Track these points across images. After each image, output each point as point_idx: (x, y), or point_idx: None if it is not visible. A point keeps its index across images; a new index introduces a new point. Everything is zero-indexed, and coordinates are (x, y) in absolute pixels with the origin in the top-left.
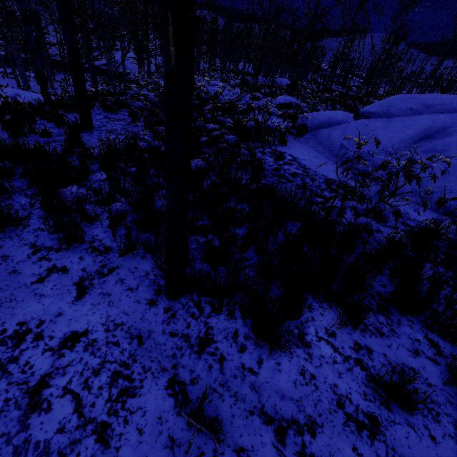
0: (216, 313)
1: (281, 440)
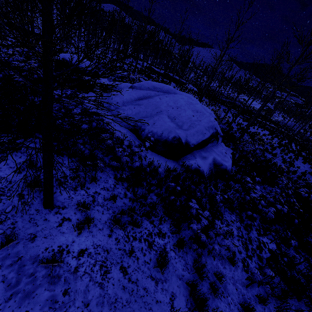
0: None
1: None
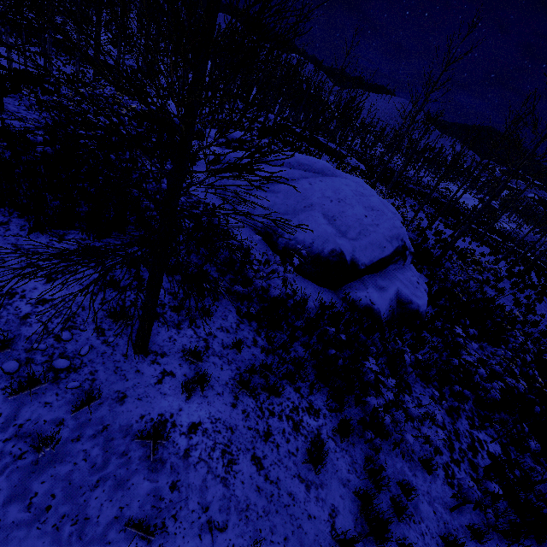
0: (19, 218)
1: (16, 251)
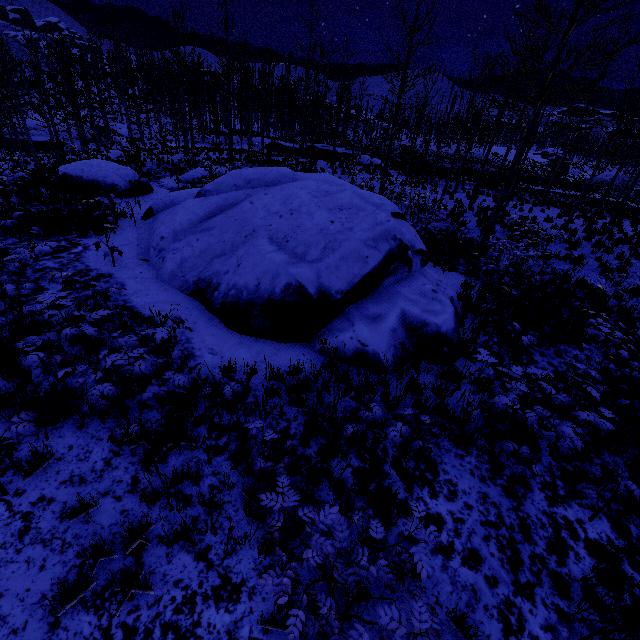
0: None
1: None
